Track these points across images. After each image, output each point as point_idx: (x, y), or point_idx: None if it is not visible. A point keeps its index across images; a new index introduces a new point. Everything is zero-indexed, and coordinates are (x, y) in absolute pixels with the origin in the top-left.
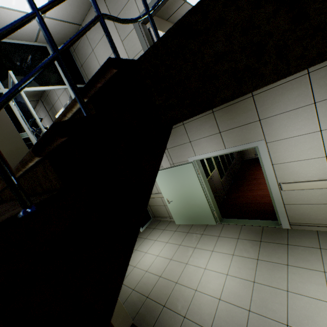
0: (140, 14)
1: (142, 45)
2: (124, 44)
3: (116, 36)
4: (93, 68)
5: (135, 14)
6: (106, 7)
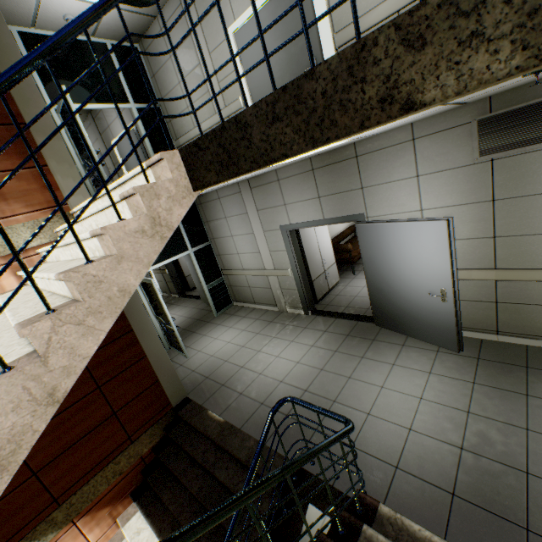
0: (290, 224)
1: (287, 248)
2: (266, 234)
3: (258, 224)
4: (221, 231)
5: (284, 219)
6: (251, 196)
